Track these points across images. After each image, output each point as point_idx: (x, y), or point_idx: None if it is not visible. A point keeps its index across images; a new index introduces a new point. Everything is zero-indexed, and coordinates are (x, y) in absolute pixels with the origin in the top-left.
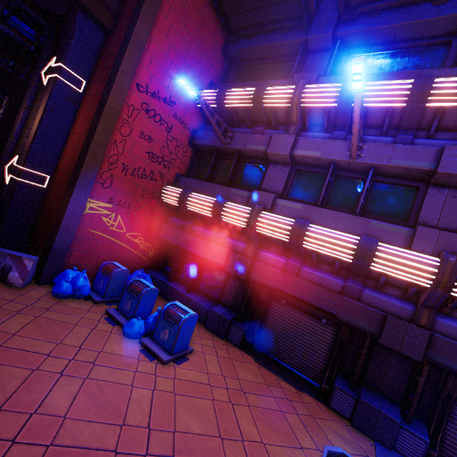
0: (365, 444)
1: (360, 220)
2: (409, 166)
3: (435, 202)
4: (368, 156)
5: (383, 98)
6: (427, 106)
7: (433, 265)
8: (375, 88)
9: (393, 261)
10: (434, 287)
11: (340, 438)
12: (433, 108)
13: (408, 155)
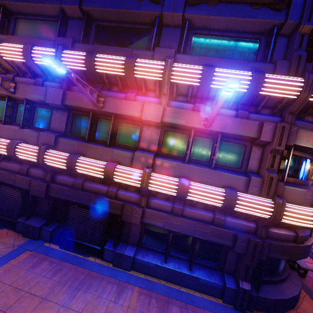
0: (20, 242)
1: (20, 131)
2: (37, 98)
3: (56, 118)
4: (20, 92)
5: (14, 55)
6: (36, 63)
7: (37, 152)
8: (8, 48)
9: (23, 153)
10: (37, 163)
11: (2, 244)
12: (40, 64)
13: (37, 92)
